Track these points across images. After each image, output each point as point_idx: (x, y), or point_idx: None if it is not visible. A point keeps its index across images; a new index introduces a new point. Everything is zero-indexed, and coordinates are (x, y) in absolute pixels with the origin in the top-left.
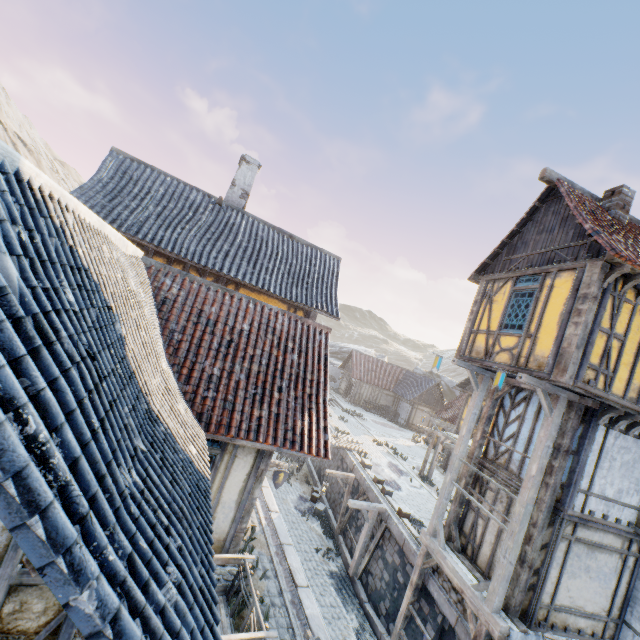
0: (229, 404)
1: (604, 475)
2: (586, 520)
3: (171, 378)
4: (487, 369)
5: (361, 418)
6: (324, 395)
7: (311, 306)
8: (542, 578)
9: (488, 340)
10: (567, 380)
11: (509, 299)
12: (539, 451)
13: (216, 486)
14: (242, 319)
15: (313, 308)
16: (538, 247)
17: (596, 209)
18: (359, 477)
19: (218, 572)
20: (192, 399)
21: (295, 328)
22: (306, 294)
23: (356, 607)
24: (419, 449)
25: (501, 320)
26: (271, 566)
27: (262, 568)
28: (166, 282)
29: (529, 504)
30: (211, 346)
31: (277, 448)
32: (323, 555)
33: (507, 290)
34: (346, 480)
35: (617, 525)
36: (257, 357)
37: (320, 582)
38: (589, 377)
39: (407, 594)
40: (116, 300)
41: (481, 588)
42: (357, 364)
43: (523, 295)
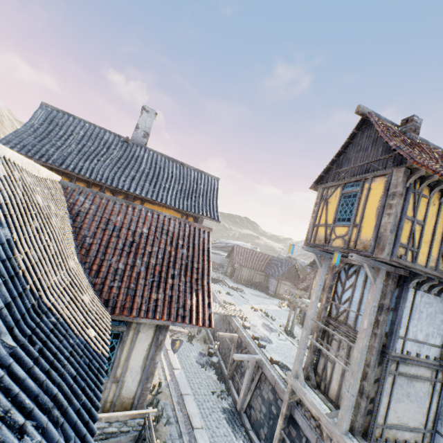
0: (131, 291)
1: (415, 324)
2: (405, 359)
3: (79, 273)
4: (327, 252)
5: (242, 292)
6: (208, 279)
7: (198, 213)
8: (376, 405)
9: (326, 231)
10: (385, 256)
11: (339, 200)
12: (368, 310)
13: (124, 356)
14: (142, 225)
15: (200, 215)
16: (358, 161)
17: (396, 132)
18: (241, 336)
19: (129, 425)
20: (101, 289)
21: (184, 229)
22: (194, 205)
23: (243, 434)
24: (284, 311)
25: (335, 215)
26: (173, 413)
27: (166, 416)
28: (80, 199)
29: (363, 350)
30: (117, 246)
31: (171, 322)
32: (217, 396)
33: (338, 194)
34: (232, 339)
35: (427, 360)
36: (154, 253)
37: (216, 417)
38: (401, 253)
39: (279, 422)
40: (9, 210)
41: (332, 416)
42: (238, 254)
43: (349, 196)
